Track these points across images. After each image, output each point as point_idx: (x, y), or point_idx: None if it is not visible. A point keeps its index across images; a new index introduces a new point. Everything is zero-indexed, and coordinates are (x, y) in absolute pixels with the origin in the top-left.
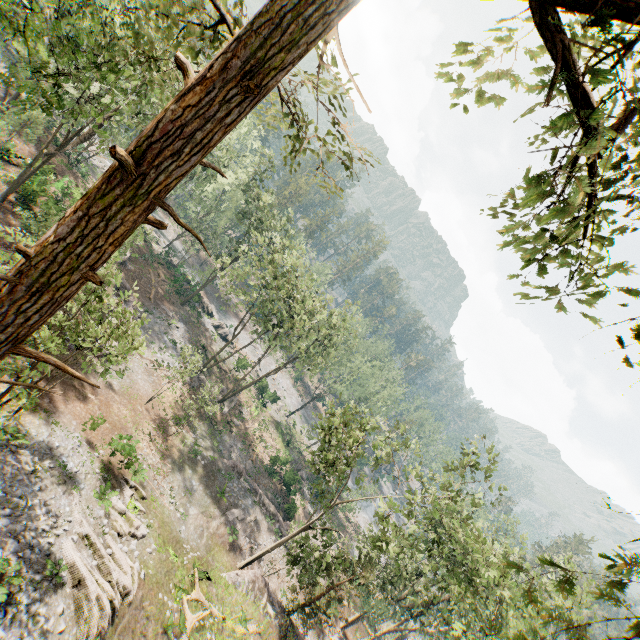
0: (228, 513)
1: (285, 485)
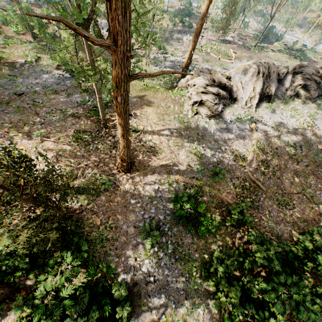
0: (183, 41)
1: (181, 23)
